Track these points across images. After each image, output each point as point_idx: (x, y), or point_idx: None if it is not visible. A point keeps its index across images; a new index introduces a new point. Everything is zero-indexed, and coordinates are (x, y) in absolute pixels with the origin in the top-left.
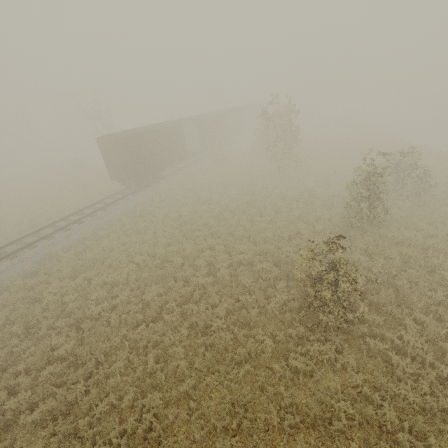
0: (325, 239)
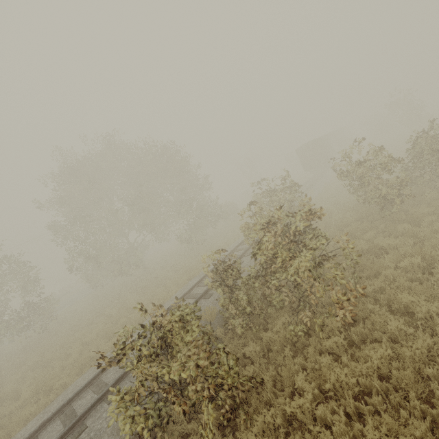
0: None
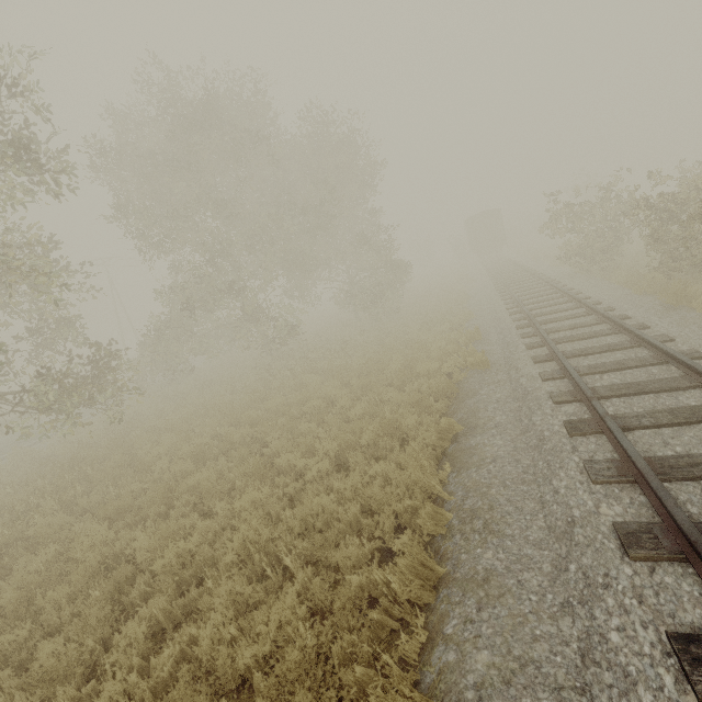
0: None
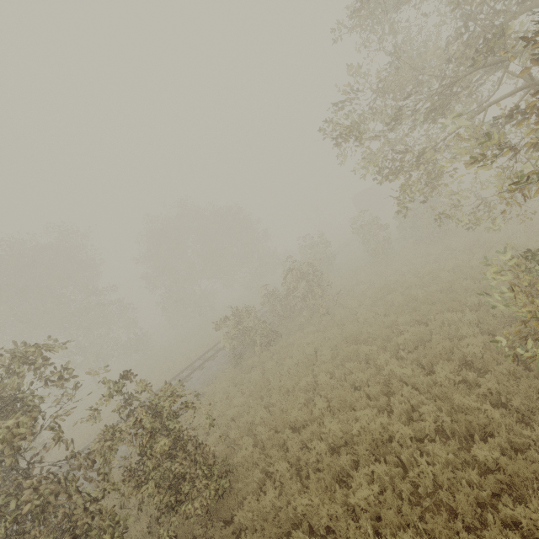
0: None
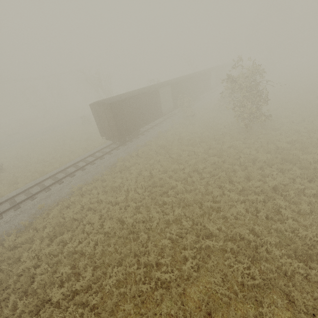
0: (315, 225)
